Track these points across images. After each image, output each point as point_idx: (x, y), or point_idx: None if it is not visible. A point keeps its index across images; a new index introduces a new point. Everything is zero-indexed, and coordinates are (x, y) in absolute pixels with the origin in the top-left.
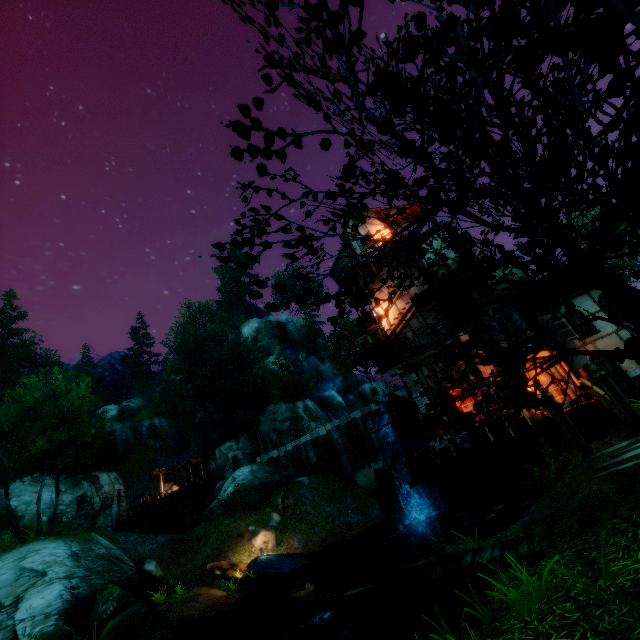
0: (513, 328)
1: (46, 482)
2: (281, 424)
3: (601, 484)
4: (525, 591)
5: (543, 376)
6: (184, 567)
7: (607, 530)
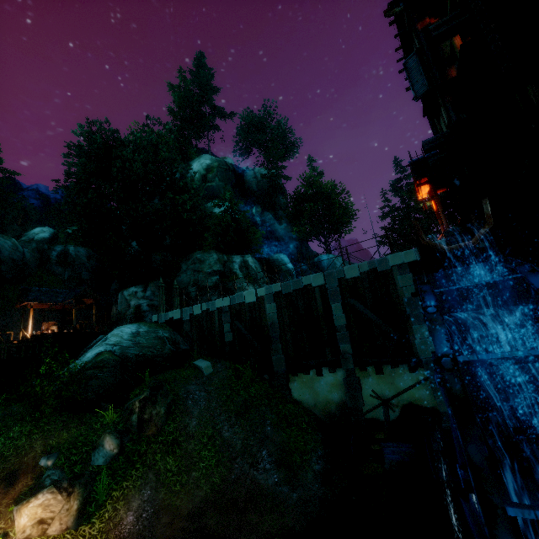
0: None
1: None
2: (206, 277)
3: None
4: None
5: None
6: None
7: None
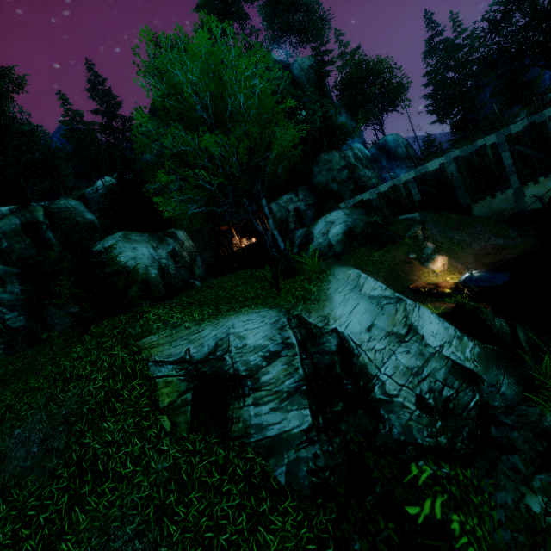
0: None
1: (136, 239)
2: (339, 173)
3: None
4: None
5: None
6: None
7: None
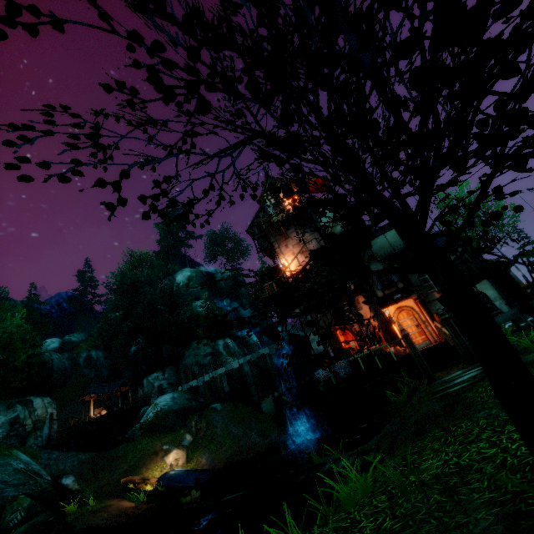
0: (388, 281)
1: None
2: (203, 358)
3: (435, 403)
4: (353, 487)
5: (409, 320)
6: (101, 482)
7: (429, 438)
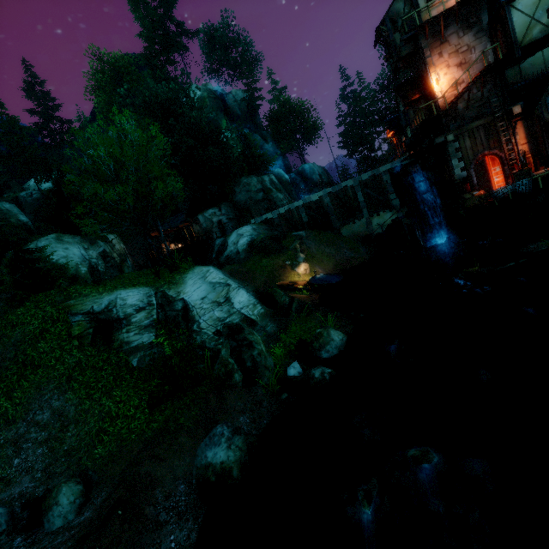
0: None
1: (68, 241)
2: (256, 195)
3: None
4: None
5: None
6: None
7: None
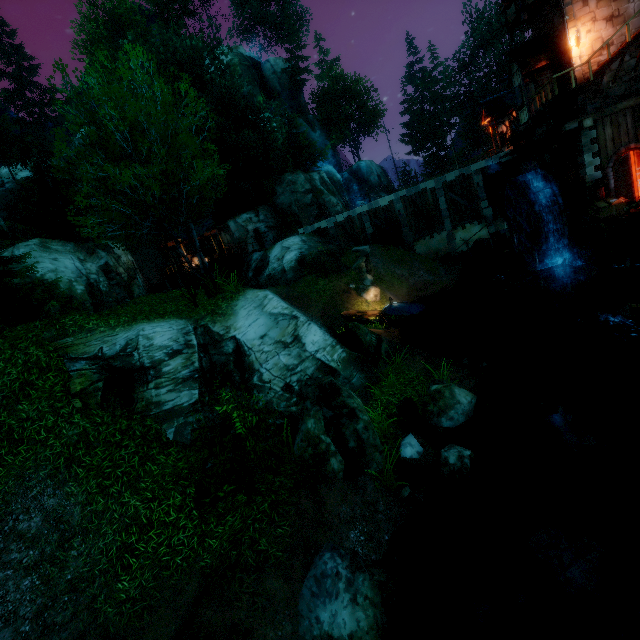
0: None
1: (57, 249)
2: (303, 197)
3: None
4: None
5: None
6: None
7: None
